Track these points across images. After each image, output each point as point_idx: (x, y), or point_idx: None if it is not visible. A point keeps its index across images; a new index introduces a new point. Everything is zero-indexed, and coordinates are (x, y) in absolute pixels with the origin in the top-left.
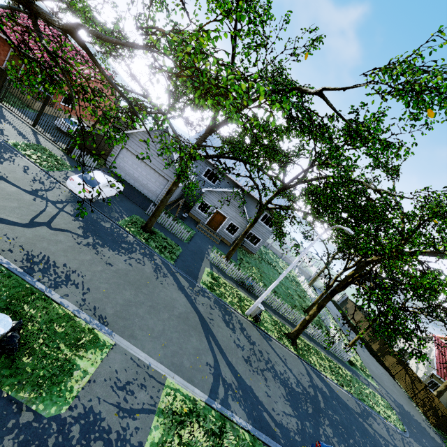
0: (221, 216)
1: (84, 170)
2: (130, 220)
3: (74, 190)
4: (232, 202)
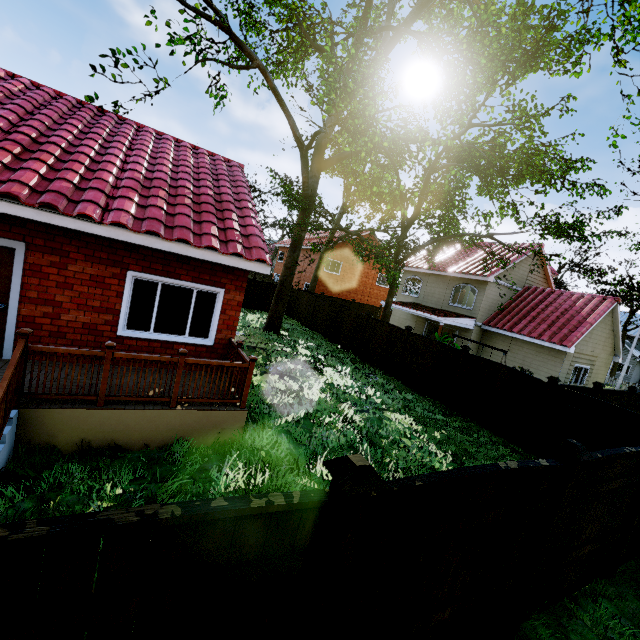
0: None
1: None
2: None
3: None
4: None
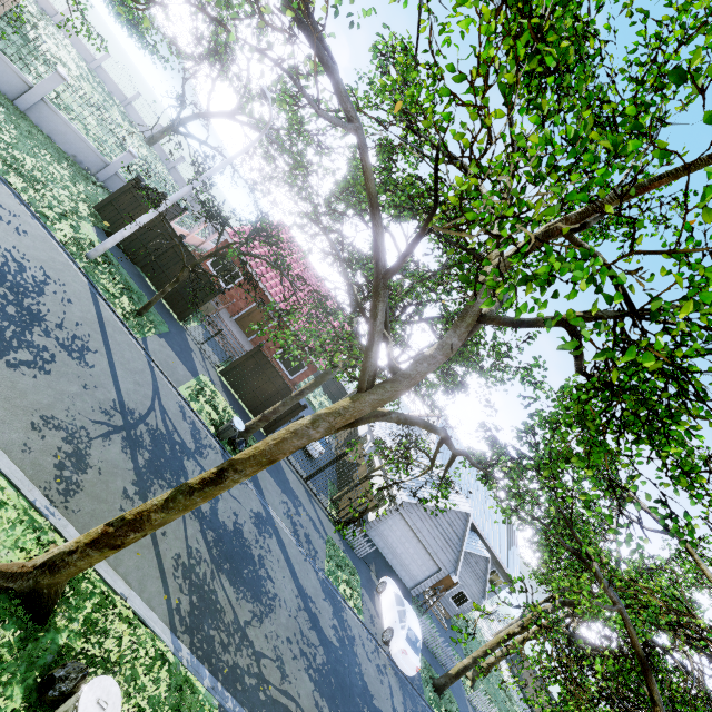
0: (451, 579)
1: (359, 563)
2: (422, 673)
3: (402, 667)
4: (474, 566)
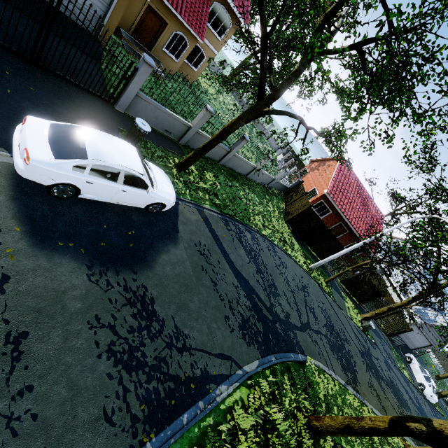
0: None
1: (397, 349)
2: None
3: (430, 400)
4: None
